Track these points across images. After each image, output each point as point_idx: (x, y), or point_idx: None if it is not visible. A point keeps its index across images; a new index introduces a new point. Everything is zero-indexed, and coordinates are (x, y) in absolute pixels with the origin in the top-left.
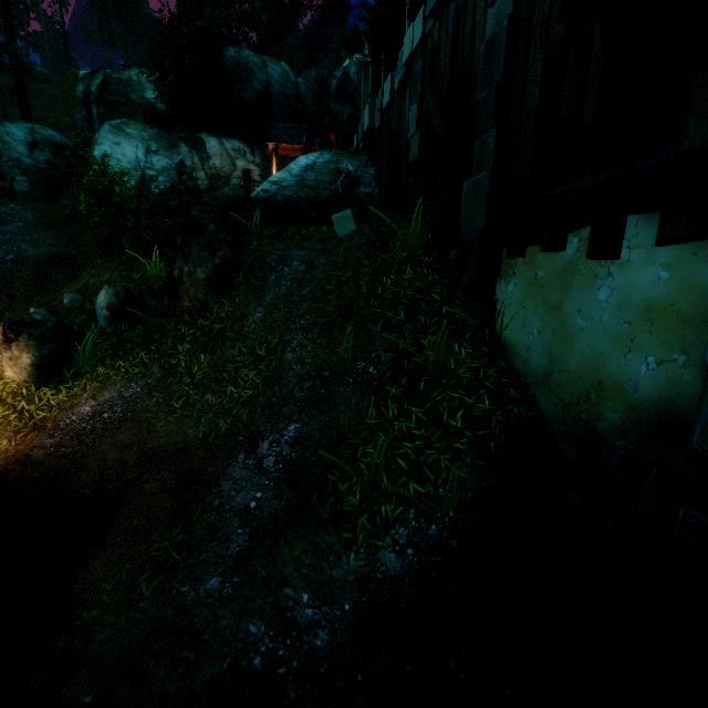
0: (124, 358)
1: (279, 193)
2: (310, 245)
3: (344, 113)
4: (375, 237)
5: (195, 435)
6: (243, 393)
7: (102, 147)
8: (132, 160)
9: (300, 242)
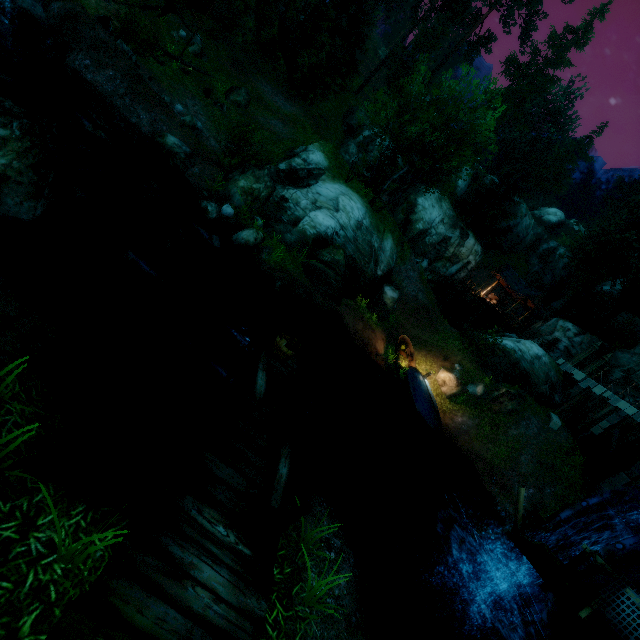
0: (469, 408)
1: (521, 361)
2: (538, 418)
3: (535, 267)
4: (565, 444)
5: (487, 457)
6: (501, 454)
7: (425, 202)
8: (431, 218)
9: (535, 414)
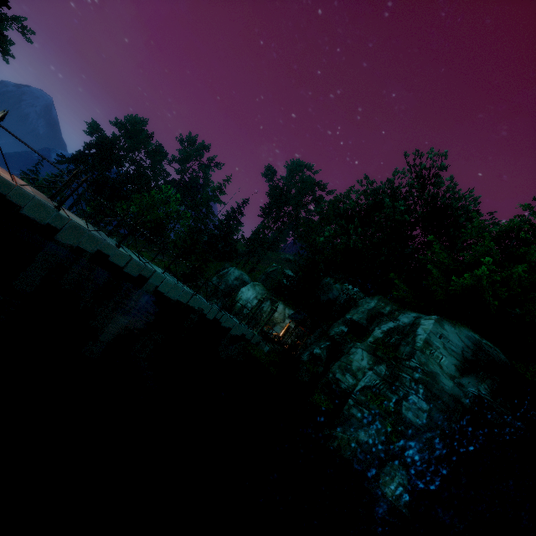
0: None
1: None
2: None
3: None
4: None
5: None
6: None
7: (243, 288)
8: (248, 297)
9: None
